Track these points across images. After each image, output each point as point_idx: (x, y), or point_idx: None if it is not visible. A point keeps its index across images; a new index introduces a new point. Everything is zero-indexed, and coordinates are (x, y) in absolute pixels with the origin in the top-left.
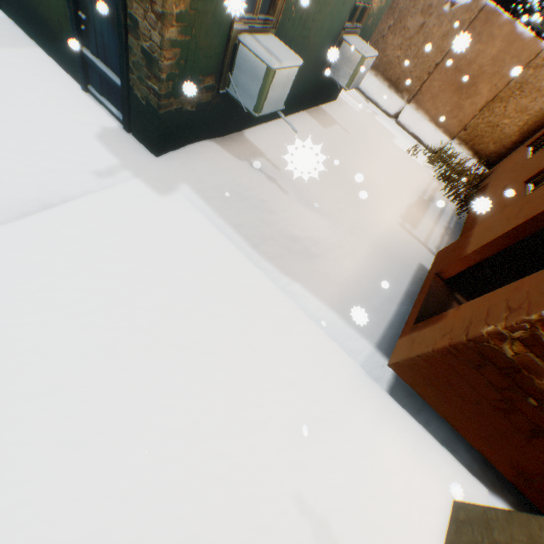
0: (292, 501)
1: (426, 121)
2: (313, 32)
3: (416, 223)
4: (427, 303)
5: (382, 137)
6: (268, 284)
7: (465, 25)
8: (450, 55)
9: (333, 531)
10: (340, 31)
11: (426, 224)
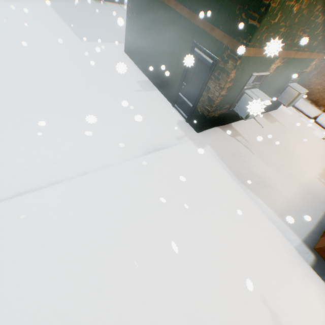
0: (259, 297)
1: None
2: (274, 84)
3: None
4: None
5: (305, 129)
6: (244, 194)
7: None
8: None
9: (280, 320)
10: (287, 82)
11: None
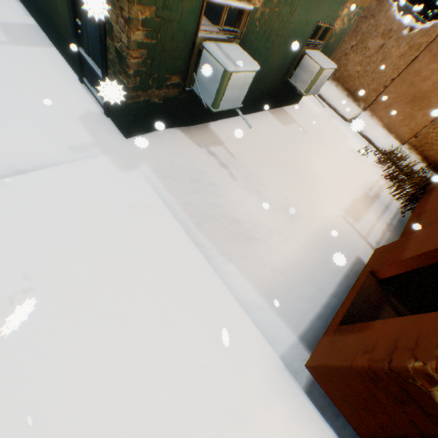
0: None
1: (378, 126)
2: (276, 45)
3: (358, 217)
4: (357, 302)
5: (336, 137)
6: (201, 261)
7: (421, 47)
8: (406, 72)
9: None
10: (303, 46)
11: (368, 219)
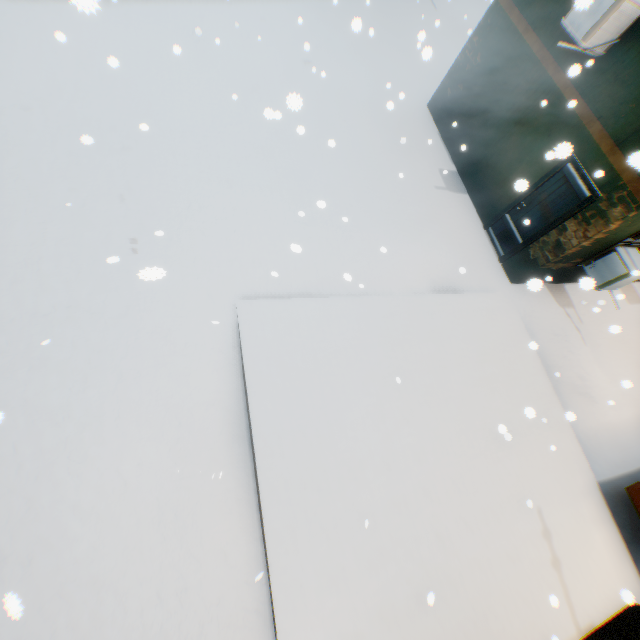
0: (536, 508)
1: None
2: None
3: None
4: None
5: None
6: (553, 393)
7: None
8: None
9: (552, 540)
10: None
11: None
